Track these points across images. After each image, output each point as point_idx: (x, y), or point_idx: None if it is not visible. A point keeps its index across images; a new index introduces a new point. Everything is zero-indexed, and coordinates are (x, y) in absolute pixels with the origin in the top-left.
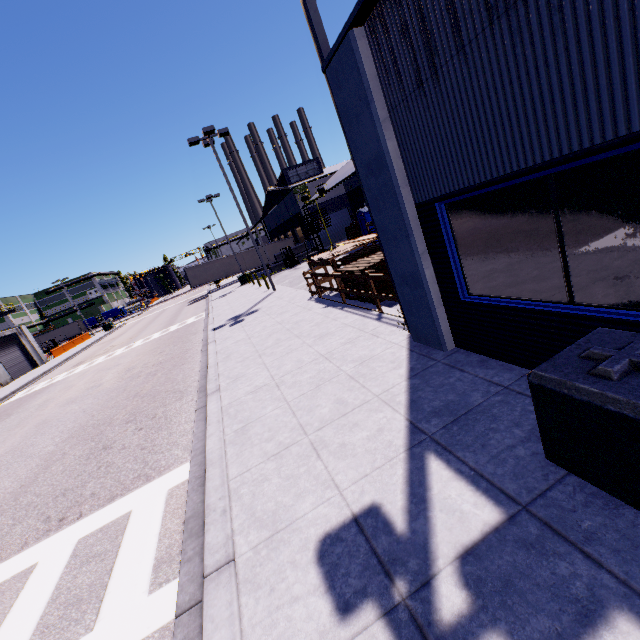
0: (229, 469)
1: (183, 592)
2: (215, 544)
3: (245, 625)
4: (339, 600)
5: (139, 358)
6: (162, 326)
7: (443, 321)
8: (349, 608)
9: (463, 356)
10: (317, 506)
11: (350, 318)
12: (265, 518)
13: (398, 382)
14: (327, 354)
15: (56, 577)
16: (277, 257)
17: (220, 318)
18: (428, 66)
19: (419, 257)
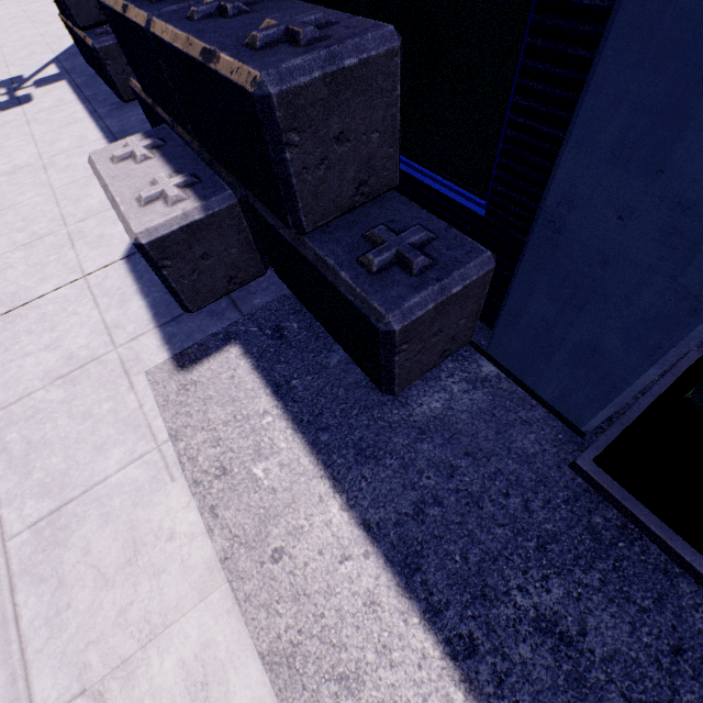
0: None
1: None
2: None
3: None
4: None
5: None
6: None
7: None
8: None
9: None
10: None
11: None
12: None
13: (68, 45)
14: (44, 33)
15: None
16: None
17: None
18: None
19: None
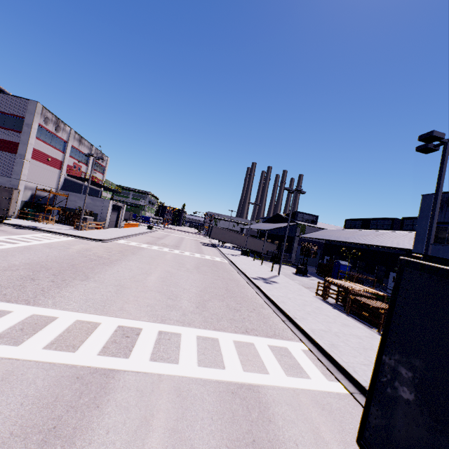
0: (341, 357)
1: (348, 387)
2: (360, 379)
3: None
4: None
5: (201, 265)
6: (196, 250)
7: None
8: None
9: None
10: None
11: (359, 324)
12: None
13: None
14: (358, 336)
15: (271, 353)
16: (269, 252)
17: (249, 272)
18: None
19: None
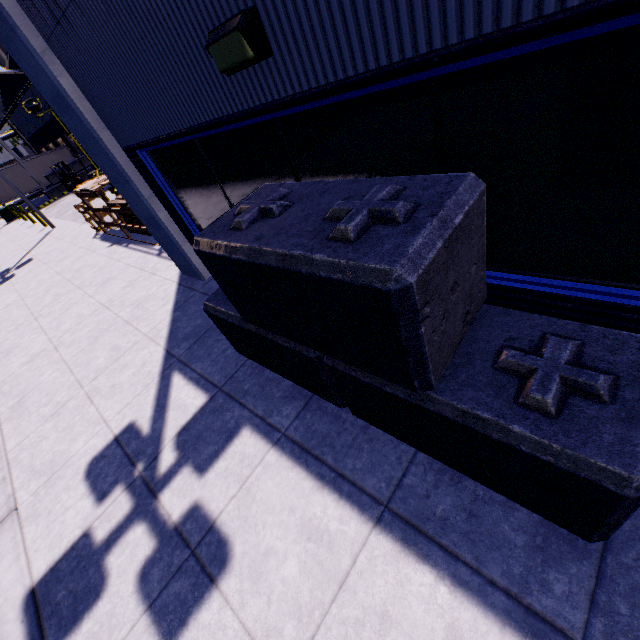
0: (7, 444)
1: None
2: None
3: (29, 543)
4: (99, 494)
5: None
6: None
7: (193, 256)
8: (105, 495)
9: (215, 283)
10: (88, 441)
11: (134, 257)
12: (44, 468)
13: (164, 318)
14: (108, 302)
15: None
16: (50, 178)
17: None
18: (54, 3)
19: (147, 202)
